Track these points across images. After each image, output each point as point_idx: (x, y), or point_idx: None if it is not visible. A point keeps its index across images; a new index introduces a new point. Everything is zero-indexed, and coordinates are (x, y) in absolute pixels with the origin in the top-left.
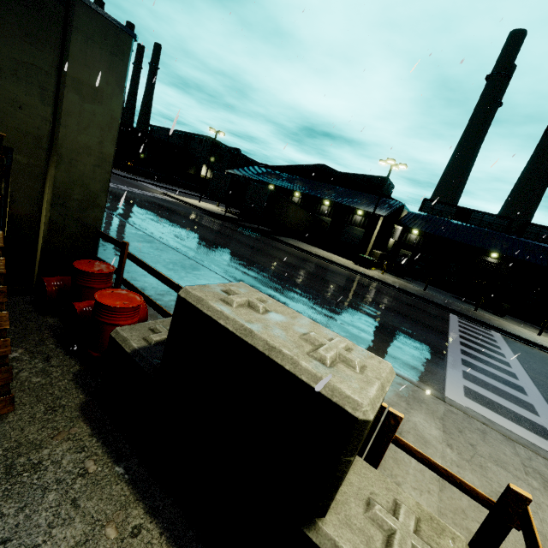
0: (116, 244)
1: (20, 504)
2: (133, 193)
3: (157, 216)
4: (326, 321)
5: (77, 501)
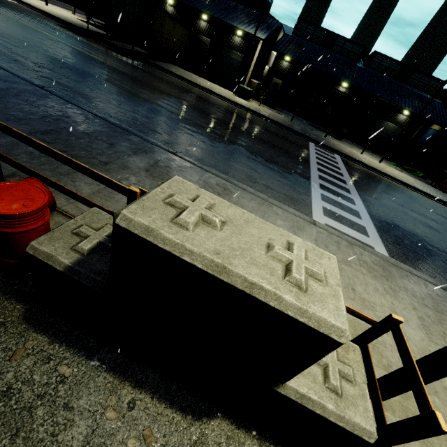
0: None
1: (12, 432)
2: None
3: None
4: (224, 165)
5: (68, 405)
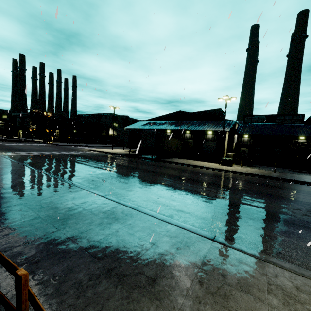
0: (11, 271)
1: None
2: (70, 155)
3: (87, 167)
4: (265, 238)
5: None
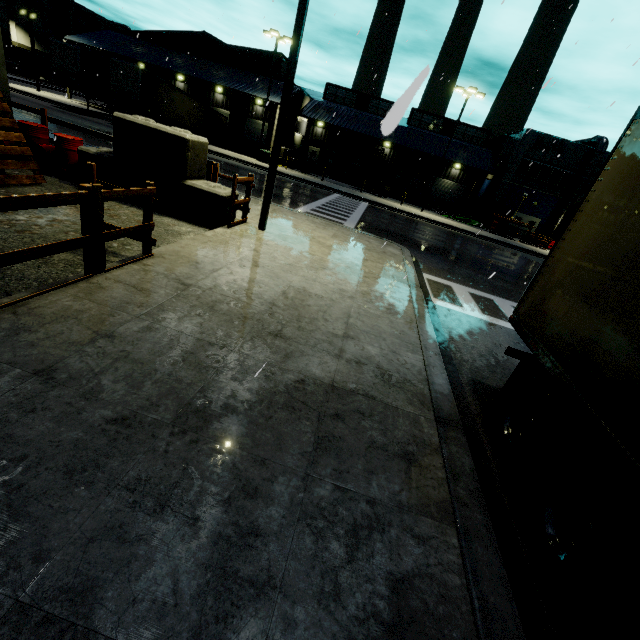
0: (34, 111)
1: None
2: None
3: None
4: None
5: None
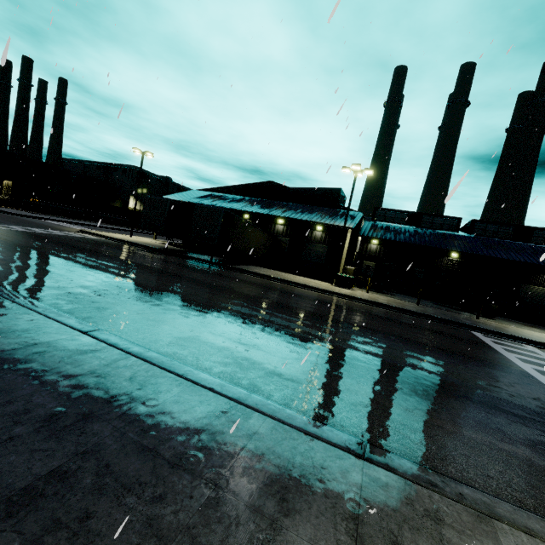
0: None
1: None
2: (29, 234)
3: (63, 262)
4: (451, 441)
5: None
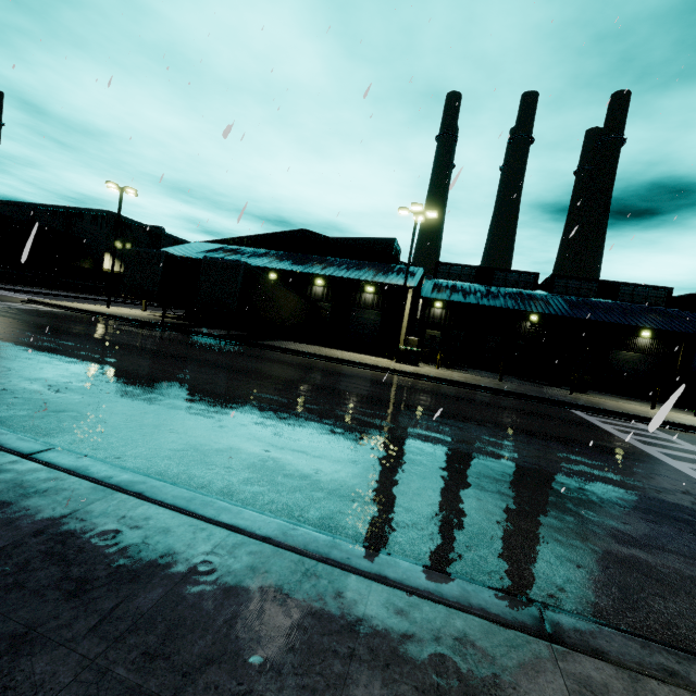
0: None
1: None
2: None
3: None
4: (630, 574)
5: None
